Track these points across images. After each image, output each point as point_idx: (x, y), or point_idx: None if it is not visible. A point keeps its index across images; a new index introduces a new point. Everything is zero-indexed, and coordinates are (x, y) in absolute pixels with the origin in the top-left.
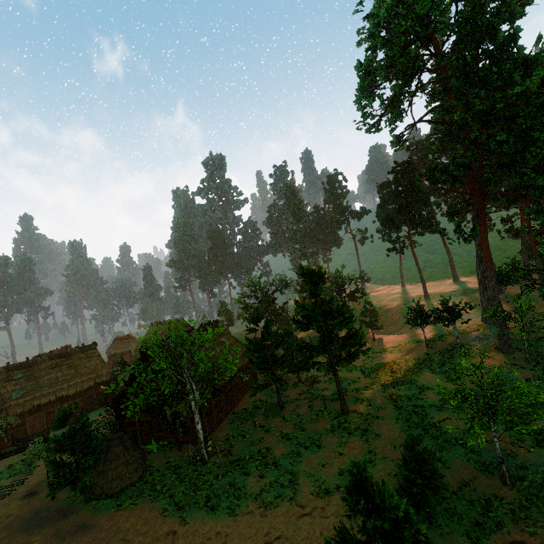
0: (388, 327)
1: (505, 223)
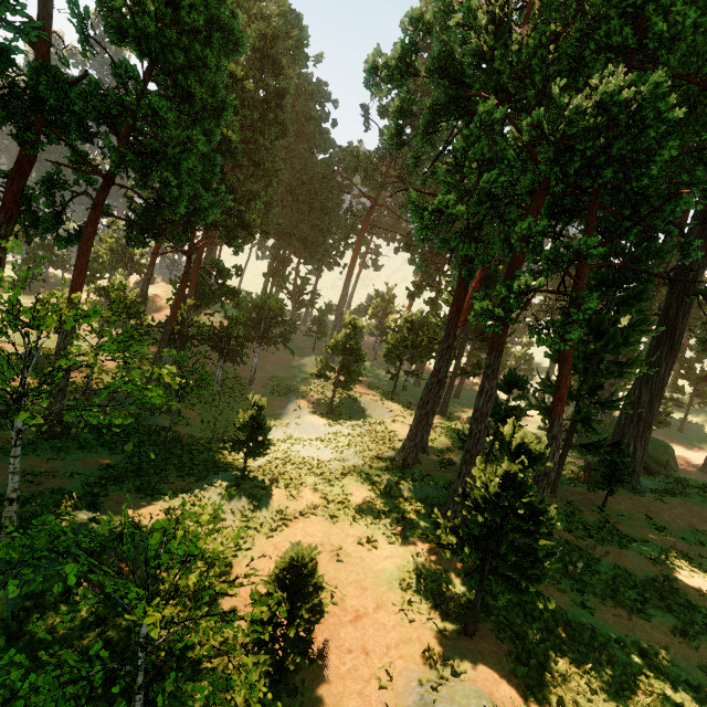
0: (156, 312)
1: (272, 261)
